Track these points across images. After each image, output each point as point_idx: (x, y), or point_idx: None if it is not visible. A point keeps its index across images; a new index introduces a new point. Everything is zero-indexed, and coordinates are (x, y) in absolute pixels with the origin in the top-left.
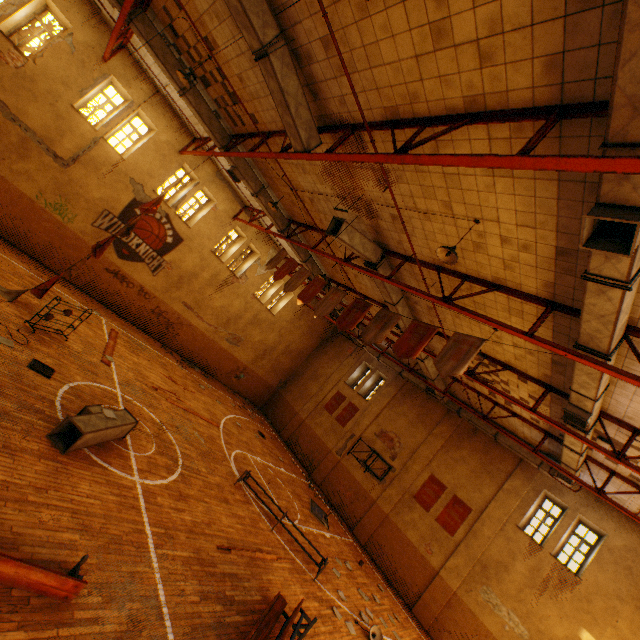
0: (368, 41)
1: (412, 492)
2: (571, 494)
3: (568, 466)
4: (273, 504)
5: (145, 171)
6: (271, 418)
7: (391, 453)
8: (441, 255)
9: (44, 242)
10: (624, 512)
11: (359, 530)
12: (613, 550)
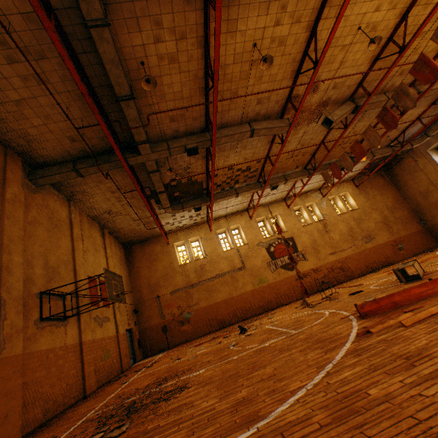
0: (267, 80)
1: None
2: None
3: None
4: None
5: (254, 238)
6: None
7: None
8: (372, 48)
9: (274, 297)
10: None
11: None
12: None
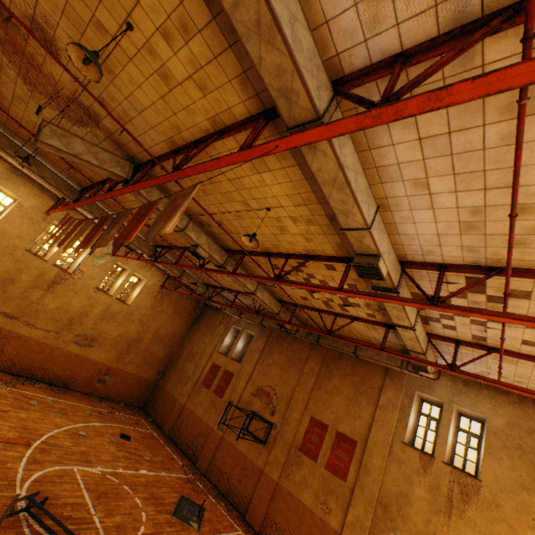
0: None
1: (297, 445)
2: (441, 387)
3: (416, 352)
4: (87, 529)
5: None
6: (153, 415)
7: (270, 409)
8: (90, 74)
9: None
10: (483, 381)
11: (251, 514)
12: (498, 433)
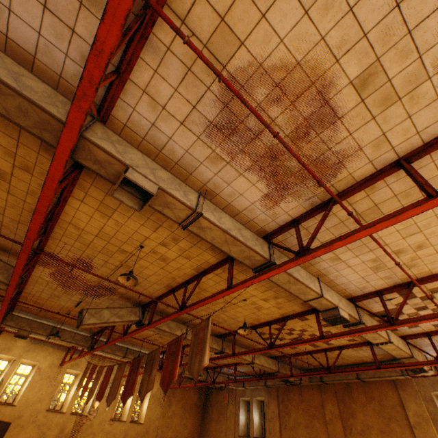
0: None
1: None
2: None
3: (405, 357)
4: None
5: None
6: None
7: None
8: (129, 282)
9: None
10: None
11: None
12: None
